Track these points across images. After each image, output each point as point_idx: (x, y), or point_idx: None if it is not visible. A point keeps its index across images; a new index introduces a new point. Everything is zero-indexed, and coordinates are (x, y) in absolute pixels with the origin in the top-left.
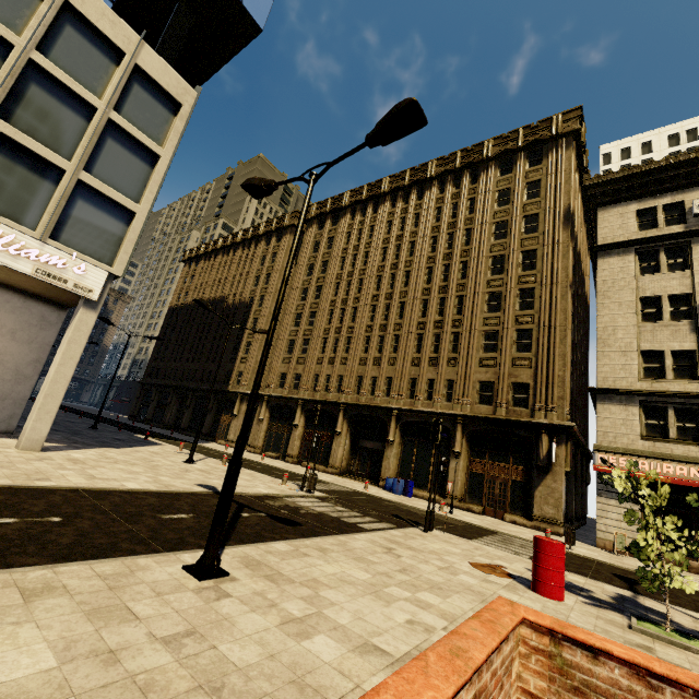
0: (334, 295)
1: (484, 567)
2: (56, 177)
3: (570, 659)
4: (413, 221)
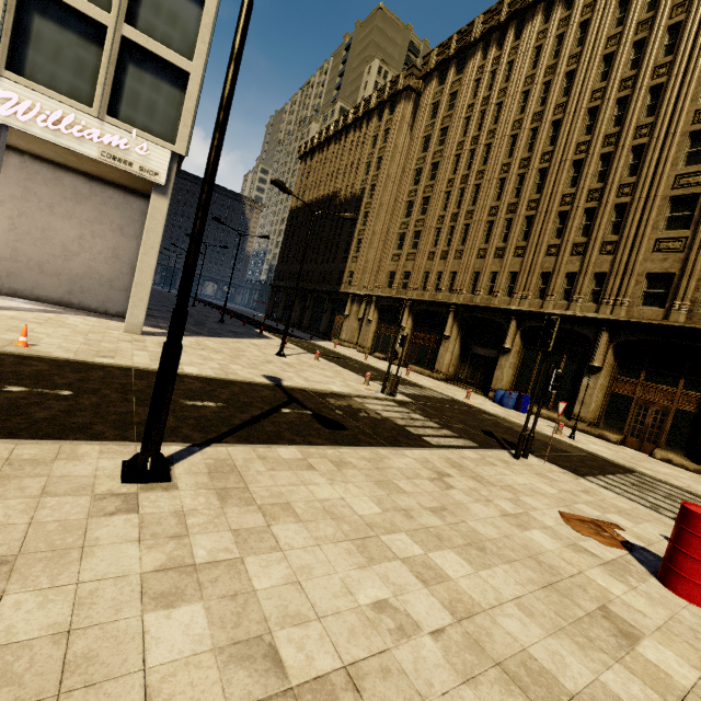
0: (453, 172)
1: (583, 523)
2: (101, 38)
3: None
4: (576, 36)
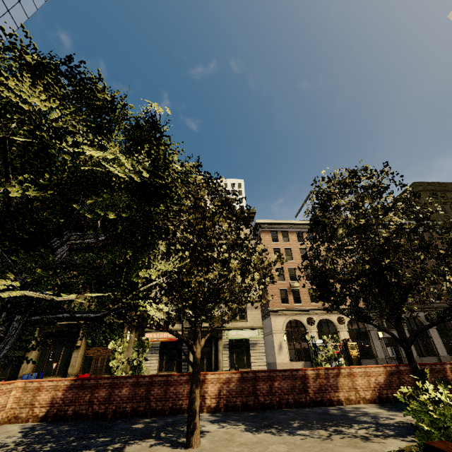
0: None
1: None
2: None
3: (28, 385)
4: None
